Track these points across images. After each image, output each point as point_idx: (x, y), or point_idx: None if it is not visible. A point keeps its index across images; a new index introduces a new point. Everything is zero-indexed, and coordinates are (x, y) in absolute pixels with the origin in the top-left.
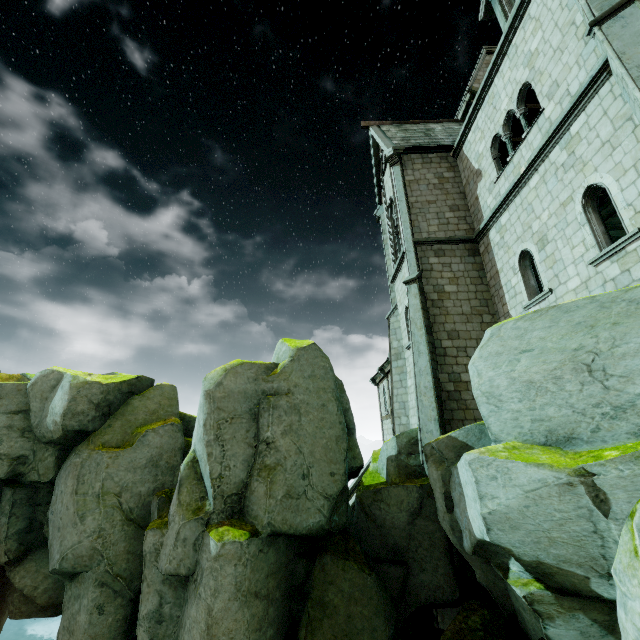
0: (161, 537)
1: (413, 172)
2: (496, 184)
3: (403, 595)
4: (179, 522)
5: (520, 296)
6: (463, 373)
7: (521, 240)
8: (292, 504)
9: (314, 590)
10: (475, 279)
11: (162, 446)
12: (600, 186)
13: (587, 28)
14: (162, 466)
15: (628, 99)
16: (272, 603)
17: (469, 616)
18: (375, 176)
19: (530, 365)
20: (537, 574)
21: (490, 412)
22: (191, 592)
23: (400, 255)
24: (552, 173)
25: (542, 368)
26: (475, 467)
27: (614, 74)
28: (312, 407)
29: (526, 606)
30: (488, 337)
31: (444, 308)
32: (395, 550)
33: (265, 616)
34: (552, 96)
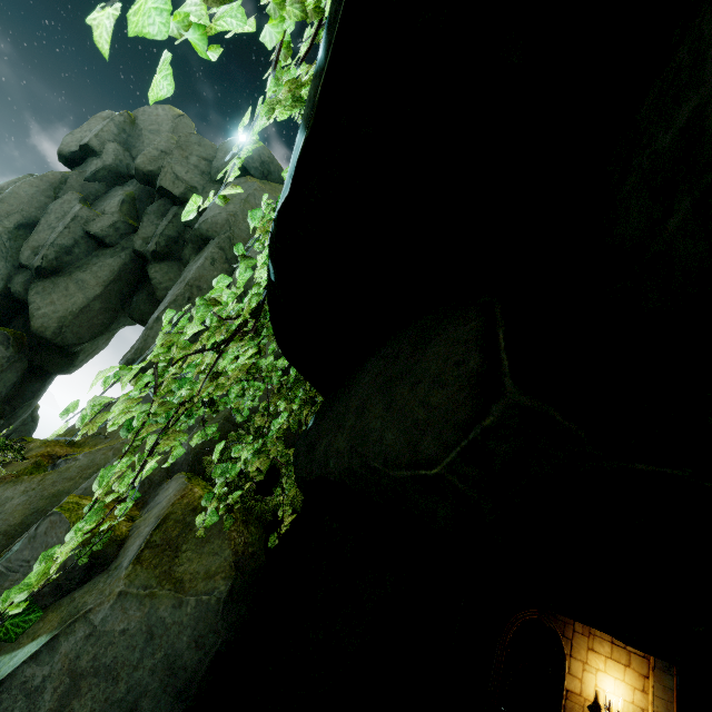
0: None
1: None
2: None
3: None
4: None
5: None
6: None
7: None
8: None
9: None
10: None
11: None
12: None
13: None
14: None
15: None
16: None
17: None
18: None
19: None
20: None
21: None
22: None
23: None
24: None
25: None
26: None
27: None
28: None
29: None
30: None
31: None
32: None
33: None
34: None
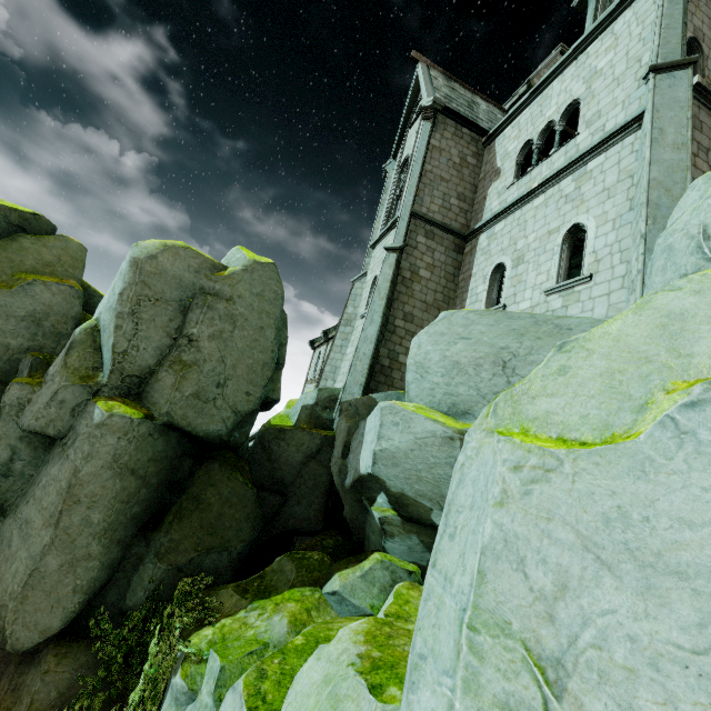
0: (30, 393)
1: (441, 138)
2: (508, 190)
3: (273, 520)
4: (60, 382)
5: (479, 304)
6: (402, 355)
7: (503, 253)
8: (198, 405)
9: (193, 487)
10: (449, 275)
11: (51, 306)
12: (583, 228)
13: (647, 70)
14: (45, 327)
15: (640, 157)
16: (147, 486)
17: (326, 539)
18: (402, 124)
19: (463, 350)
20: (396, 504)
21: (414, 380)
22: (56, 454)
23: (392, 220)
24: (556, 200)
25: (471, 354)
26: (385, 413)
27: (642, 129)
28: (250, 325)
29: (377, 528)
30: (440, 318)
31: (411, 289)
32: (280, 483)
33: (136, 494)
34: (590, 125)
